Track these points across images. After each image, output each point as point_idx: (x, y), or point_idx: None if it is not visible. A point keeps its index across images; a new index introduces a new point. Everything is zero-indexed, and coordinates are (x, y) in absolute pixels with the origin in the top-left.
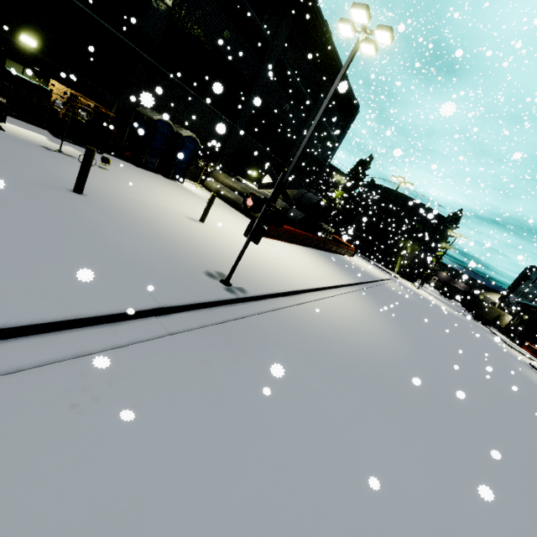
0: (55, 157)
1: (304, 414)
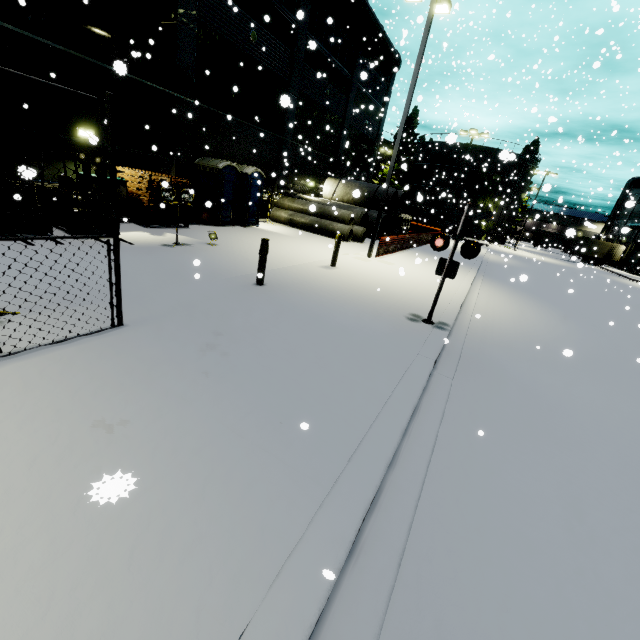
0: (185, 252)
1: (574, 406)
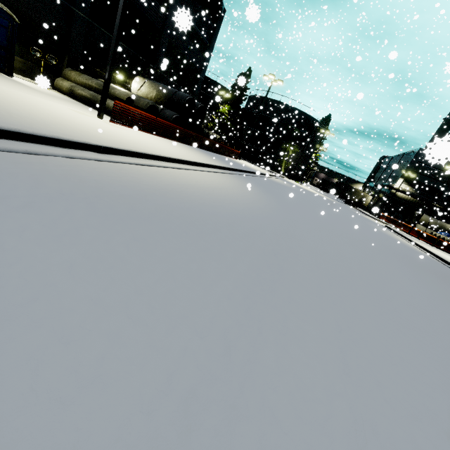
0: None
1: None
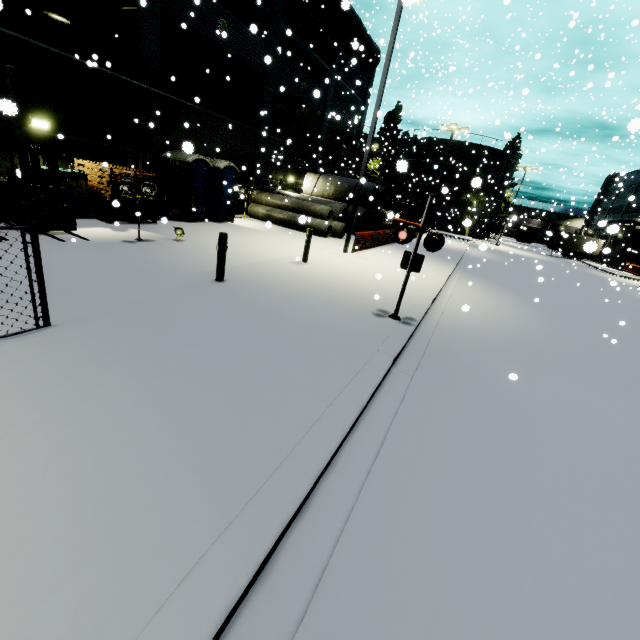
0: (146, 248)
1: (537, 401)
